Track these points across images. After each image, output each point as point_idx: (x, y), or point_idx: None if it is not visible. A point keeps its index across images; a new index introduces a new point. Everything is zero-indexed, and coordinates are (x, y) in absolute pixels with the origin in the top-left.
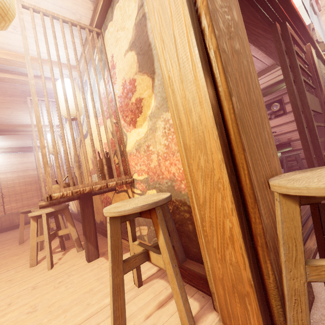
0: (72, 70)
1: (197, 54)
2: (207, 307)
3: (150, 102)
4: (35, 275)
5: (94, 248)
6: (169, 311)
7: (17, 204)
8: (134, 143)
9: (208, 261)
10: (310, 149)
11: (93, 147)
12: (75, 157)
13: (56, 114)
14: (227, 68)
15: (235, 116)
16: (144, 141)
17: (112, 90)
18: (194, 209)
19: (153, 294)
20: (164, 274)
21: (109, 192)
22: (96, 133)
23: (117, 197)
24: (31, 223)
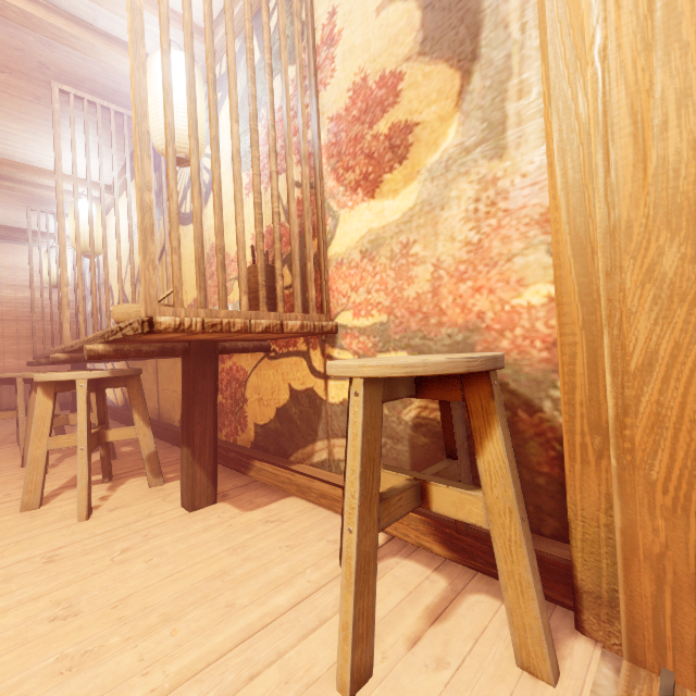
0: (196, 38)
1: None
2: (559, 626)
3: (440, 133)
4: (45, 531)
5: (207, 478)
6: (463, 629)
7: None
8: (359, 236)
9: (617, 514)
10: None
11: (260, 225)
12: (219, 236)
13: (108, 154)
14: None
15: None
16: (396, 233)
17: (316, 100)
18: (572, 391)
19: (402, 590)
20: (409, 550)
21: (254, 352)
22: (230, 211)
23: (268, 368)
24: (39, 399)
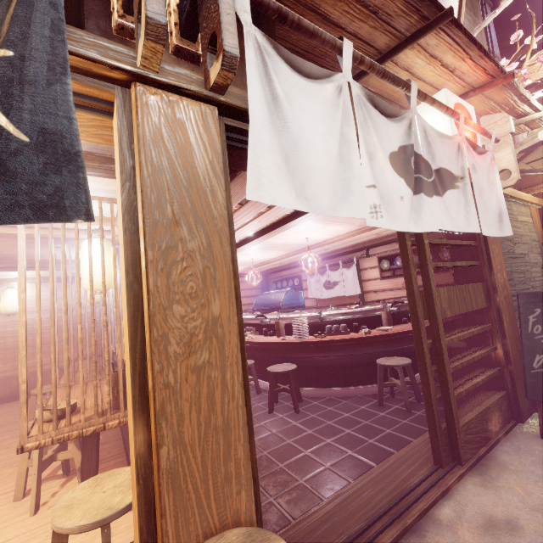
0: (107, 225)
1: (131, 393)
2: None
3: None
4: (12, 523)
5: None
6: None
7: (42, 359)
8: None
9: None
10: (429, 385)
11: (95, 371)
12: (66, 389)
13: None
14: (164, 409)
15: (159, 473)
16: None
17: None
18: None
19: None
20: None
21: None
22: None
23: None
24: None
